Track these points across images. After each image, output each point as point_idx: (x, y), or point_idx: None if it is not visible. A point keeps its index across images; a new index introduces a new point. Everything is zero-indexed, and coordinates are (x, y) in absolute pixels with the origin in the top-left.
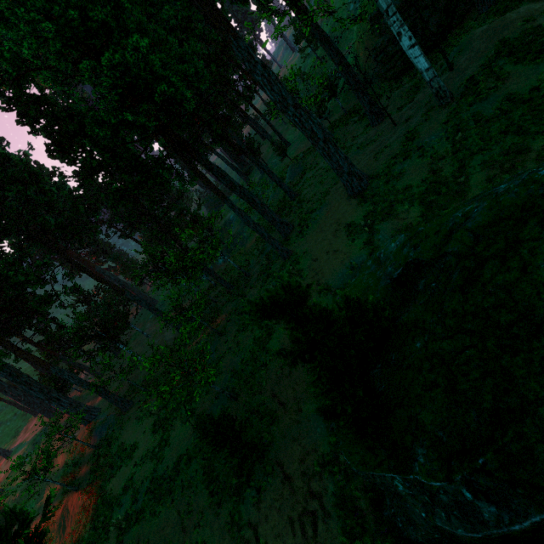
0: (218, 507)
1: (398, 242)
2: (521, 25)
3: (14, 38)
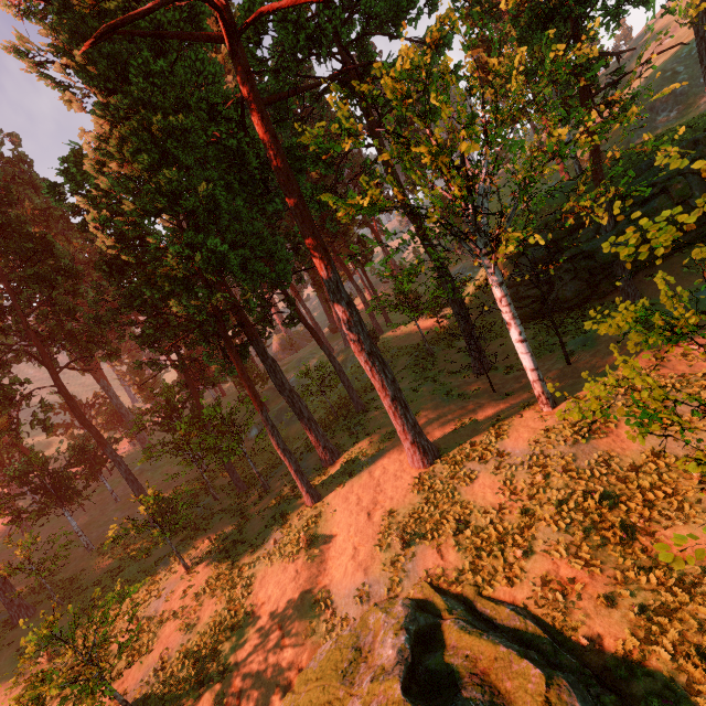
0: None
1: (391, 650)
2: (650, 359)
3: (92, 193)
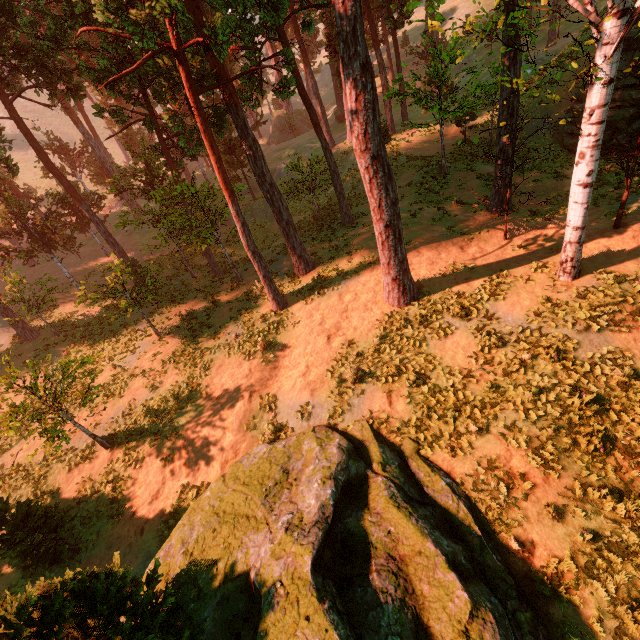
0: (7, 566)
1: (314, 501)
2: None
3: None
